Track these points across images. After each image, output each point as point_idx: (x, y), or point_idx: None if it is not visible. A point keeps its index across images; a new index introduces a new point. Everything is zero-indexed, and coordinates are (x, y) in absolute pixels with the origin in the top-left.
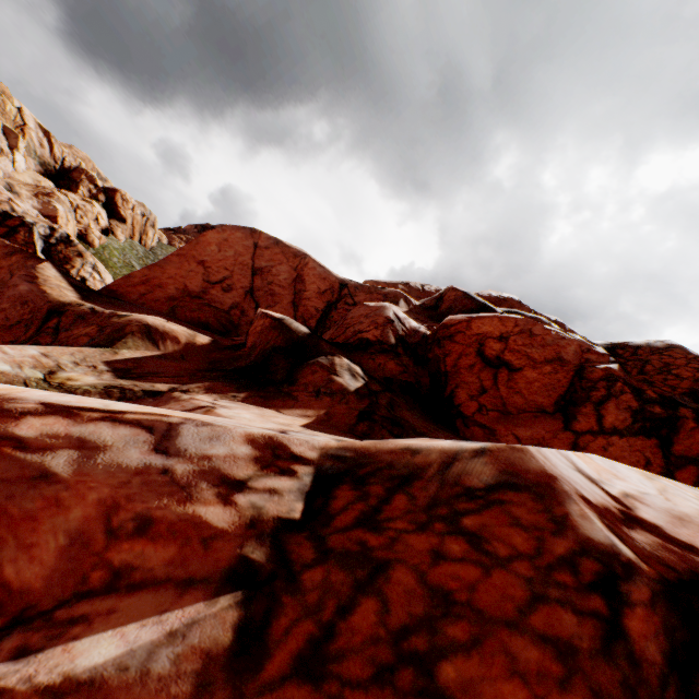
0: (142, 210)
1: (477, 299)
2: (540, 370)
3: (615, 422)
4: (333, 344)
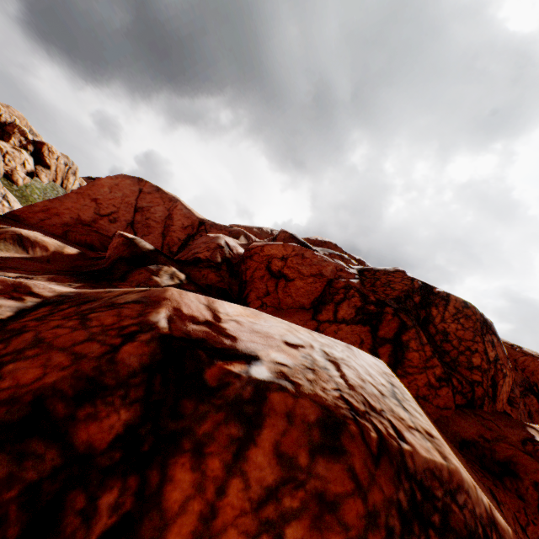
0: (66, 160)
1: (300, 240)
2: (305, 281)
3: (345, 315)
4: (175, 260)
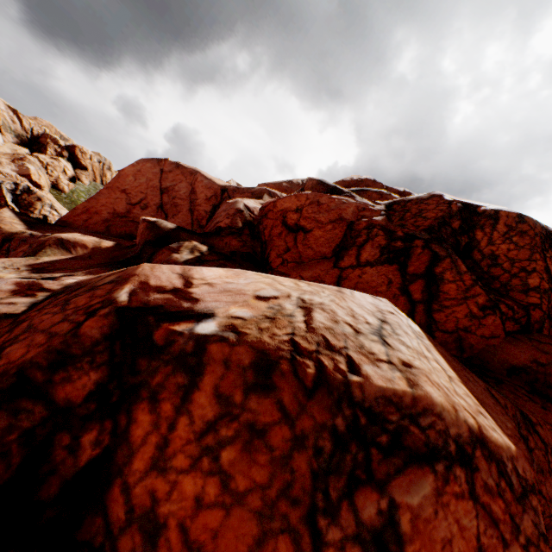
0: (98, 158)
1: (328, 184)
2: (324, 229)
3: (368, 257)
4: (200, 234)
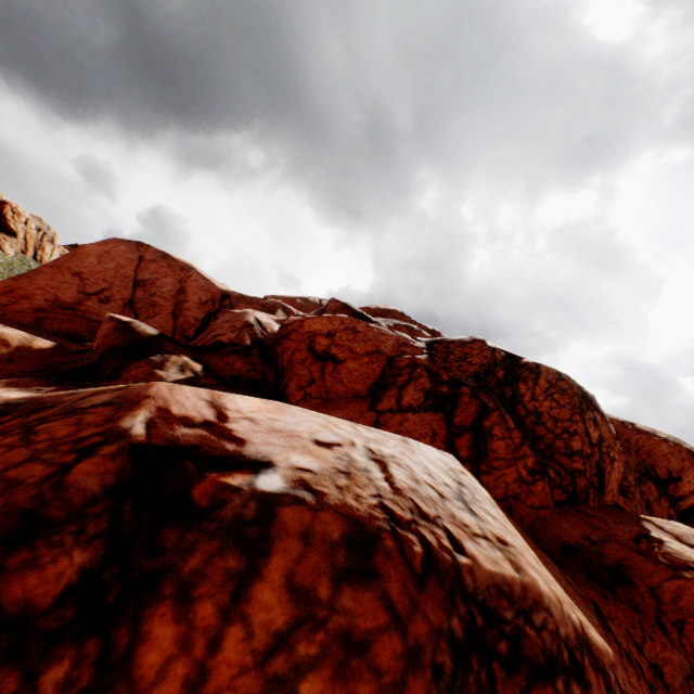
0: (38, 224)
1: (355, 310)
2: (359, 361)
3: (411, 401)
4: (190, 347)
